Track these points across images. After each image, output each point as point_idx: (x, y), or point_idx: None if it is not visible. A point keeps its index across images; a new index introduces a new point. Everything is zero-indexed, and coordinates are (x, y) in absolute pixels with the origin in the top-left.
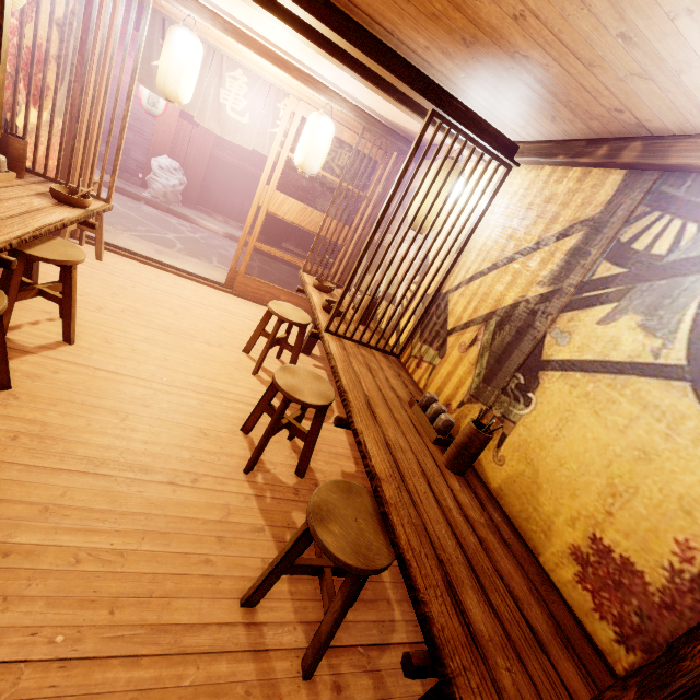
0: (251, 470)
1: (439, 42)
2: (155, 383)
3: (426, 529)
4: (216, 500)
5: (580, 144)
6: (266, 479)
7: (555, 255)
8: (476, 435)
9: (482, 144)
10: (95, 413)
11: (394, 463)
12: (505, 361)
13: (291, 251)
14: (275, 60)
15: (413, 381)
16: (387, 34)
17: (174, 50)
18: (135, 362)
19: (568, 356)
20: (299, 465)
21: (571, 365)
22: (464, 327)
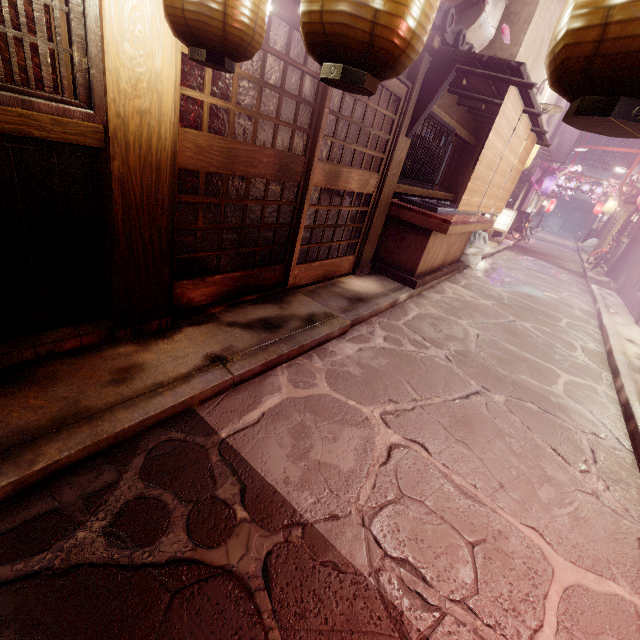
0: None
1: None
2: None
3: None
4: None
5: None
6: None
7: None
8: None
9: None
10: None
11: None
12: None
13: None
14: None
15: None
16: None
17: None
18: None
19: None
20: None
21: None
22: None
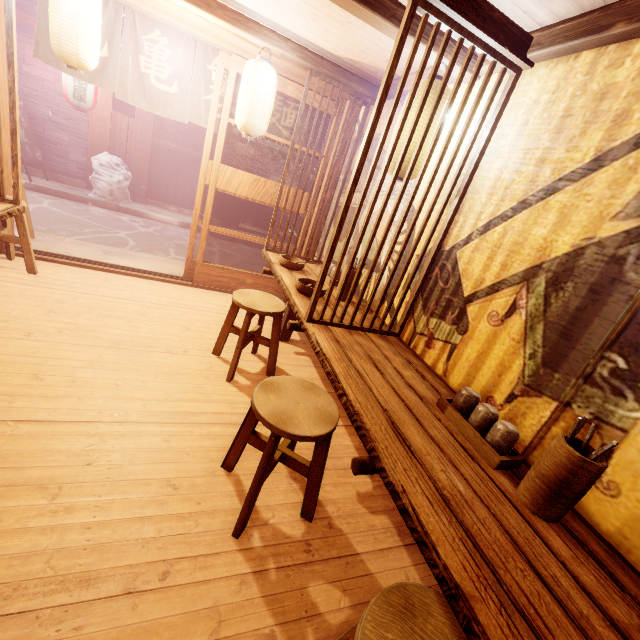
0: (242, 531)
1: None
2: (103, 424)
3: None
4: (198, 602)
5: None
6: (264, 538)
7: (638, 169)
8: (582, 467)
9: (483, 41)
10: (11, 498)
11: (469, 540)
12: (579, 335)
13: (250, 230)
14: None
15: (427, 365)
16: None
17: None
18: (74, 399)
19: None
20: (304, 506)
21: None
22: (490, 291)
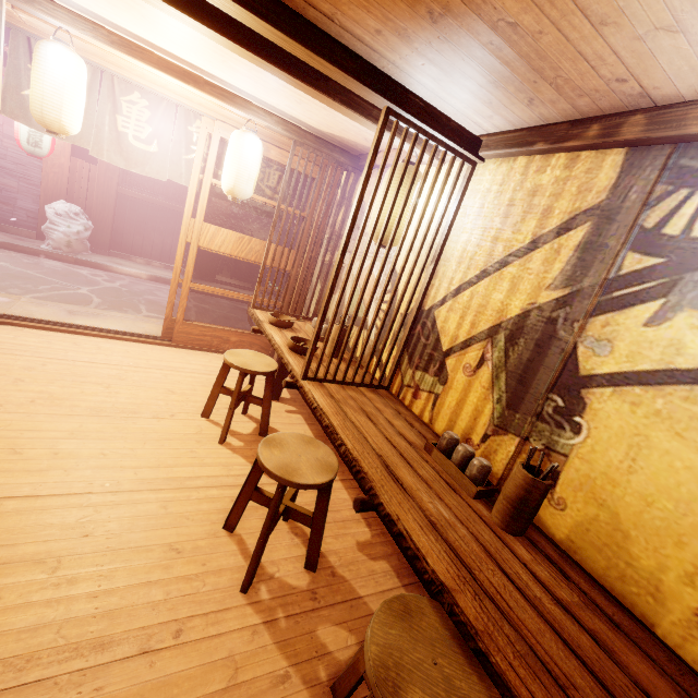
0: (249, 586)
1: (395, 21)
2: (94, 495)
3: (537, 657)
4: (213, 654)
5: (561, 128)
6: (272, 591)
7: (560, 252)
8: (534, 486)
9: (444, 142)
10: (8, 575)
11: (452, 552)
12: (531, 381)
13: (227, 283)
14: (179, 75)
15: (415, 415)
16: (325, 20)
17: (47, 70)
18: (60, 472)
19: (615, 367)
20: (308, 557)
21: (624, 379)
22: (464, 346)
